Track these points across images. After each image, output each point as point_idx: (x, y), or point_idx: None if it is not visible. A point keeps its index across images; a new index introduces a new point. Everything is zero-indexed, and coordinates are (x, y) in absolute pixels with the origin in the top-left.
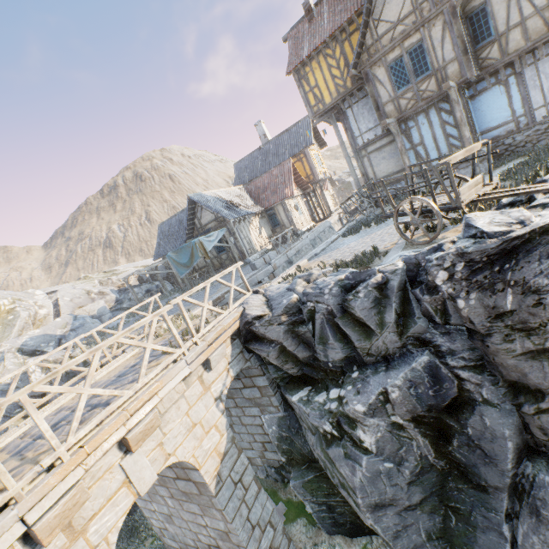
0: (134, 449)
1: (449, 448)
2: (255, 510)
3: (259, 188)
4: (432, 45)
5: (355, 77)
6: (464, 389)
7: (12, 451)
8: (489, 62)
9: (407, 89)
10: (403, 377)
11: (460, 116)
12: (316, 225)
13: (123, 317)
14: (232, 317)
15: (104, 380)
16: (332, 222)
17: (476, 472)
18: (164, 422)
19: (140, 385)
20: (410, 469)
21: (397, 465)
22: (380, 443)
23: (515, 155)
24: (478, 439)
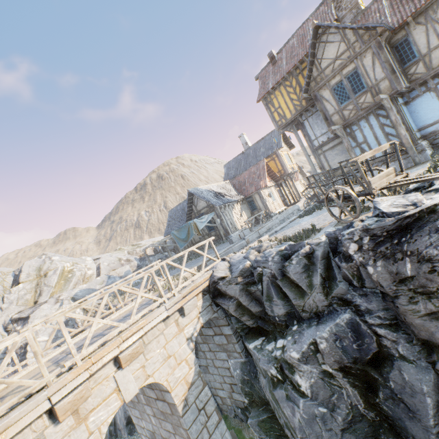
0: (123, 366)
1: (376, 400)
2: (215, 437)
3: (241, 182)
4: (365, 70)
5: (307, 99)
6: (382, 344)
7: (54, 361)
8: (416, 76)
9: (348, 103)
10: (329, 331)
11: (394, 119)
12: (287, 208)
13: (133, 276)
14: (203, 278)
15: (115, 319)
16: (300, 206)
17: (403, 426)
18: (147, 350)
19: (131, 320)
20: (342, 416)
21: (330, 411)
22: (314, 388)
23: None
24: (400, 393)
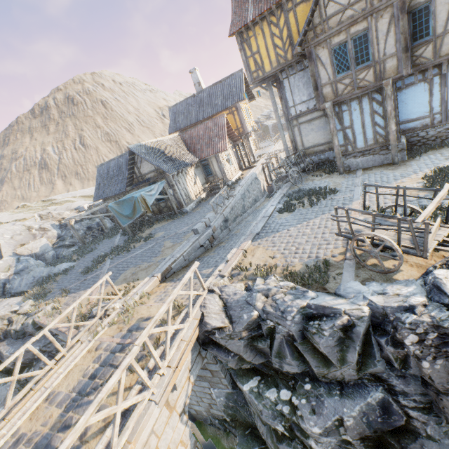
0: None
1: None
2: None
3: (194, 138)
4: (377, 36)
5: (298, 53)
6: (411, 423)
7: None
8: (422, 60)
9: (346, 75)
10: (359, 410)
11: (390, 110)
12: (244, 174)
13: (75, 307)
14: (192, 328)
15: (62, 392)
16: (257, 173)
17: None
18: None
19: None
20: None
21: None
22: None
23: (427, 149)
24: None
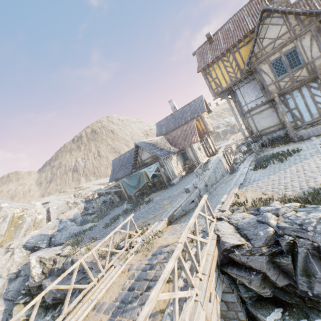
0: None
1: None
2: None
3: (174, 137)
4: (303, 49)
5: (246, 71)
6: None
7: None
8: None
9: (284, 76)
10: None
11: None
12: (210, 158)
13: (111, 236)
14: (213, 245)
15: (107, 302)
16: (220, 157)
17: None
18: None
19: None
20: None
21: None
22: None
23: None
24: None
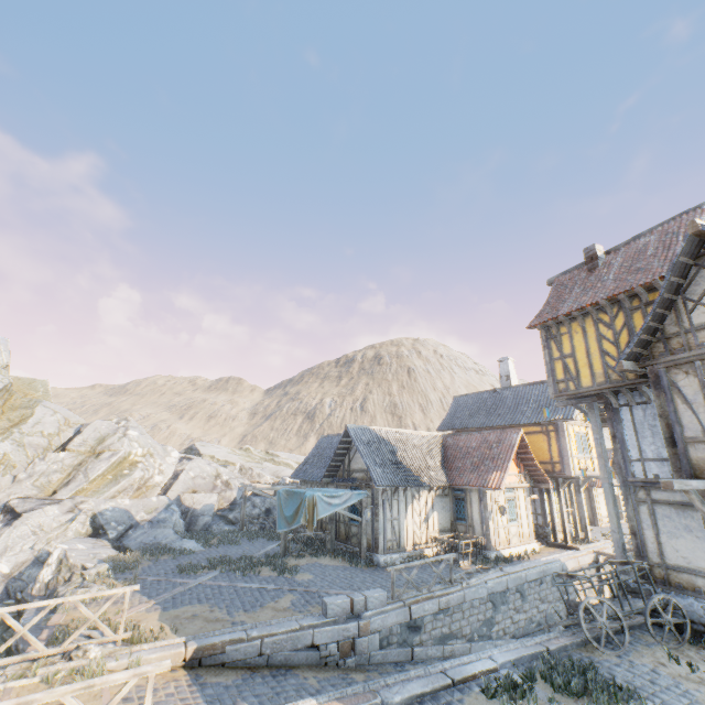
0: None
1: None
2: None
3: (460, 448)
4: None
5: (633, 371)
6: None
7: None
8: None
9: None
10: None
11: None
12: (539, 552)
13: (49, 606)
14: None
15: None
16: (570, 566)
17: None
18: None
19: None
20: None
21: None
22: None
23: None
24: None
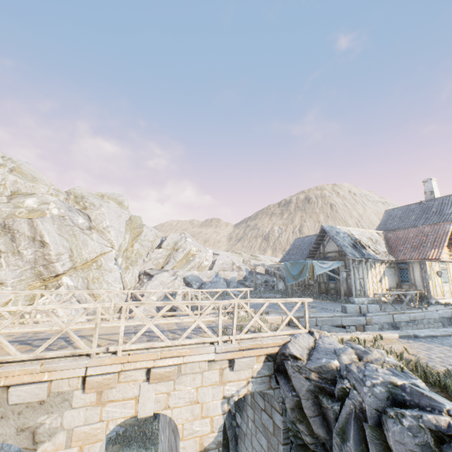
0: (151, 381)
1: None
2: None
3: (399, 238)
4: None
5: None
6: None
7: (125, 330)
8: None
9: None
10: None
11: None
12: None
13: (220, 291)
14: (273, 340)
15: (183, 324)
16: None
17: None
18: (179, 380)
19: (177, 342)
20: None
21: None
22: None
23: None
24: None
